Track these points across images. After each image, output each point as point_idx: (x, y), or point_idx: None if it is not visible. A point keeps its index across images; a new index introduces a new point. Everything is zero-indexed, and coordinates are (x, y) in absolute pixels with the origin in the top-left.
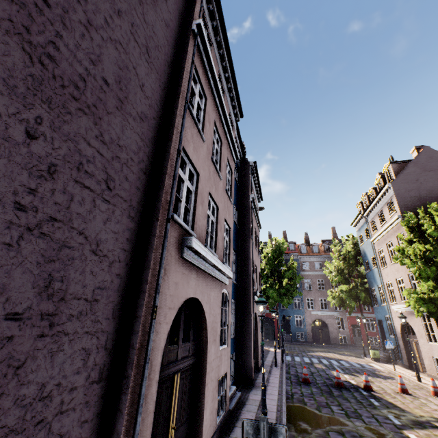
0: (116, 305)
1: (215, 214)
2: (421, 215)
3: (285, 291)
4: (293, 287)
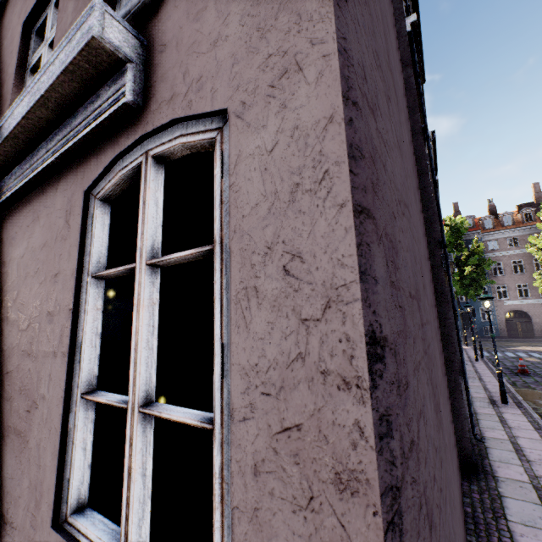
0: (437, 312)
1: None
2: None
3: (470, 282)
4: (481, 275)
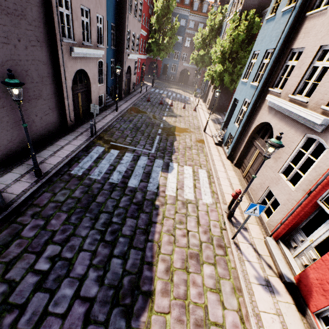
0: (54, 77)
1: (88, 15)
2: (243, 18)
3: (164, 48)
4: (171, 45)
